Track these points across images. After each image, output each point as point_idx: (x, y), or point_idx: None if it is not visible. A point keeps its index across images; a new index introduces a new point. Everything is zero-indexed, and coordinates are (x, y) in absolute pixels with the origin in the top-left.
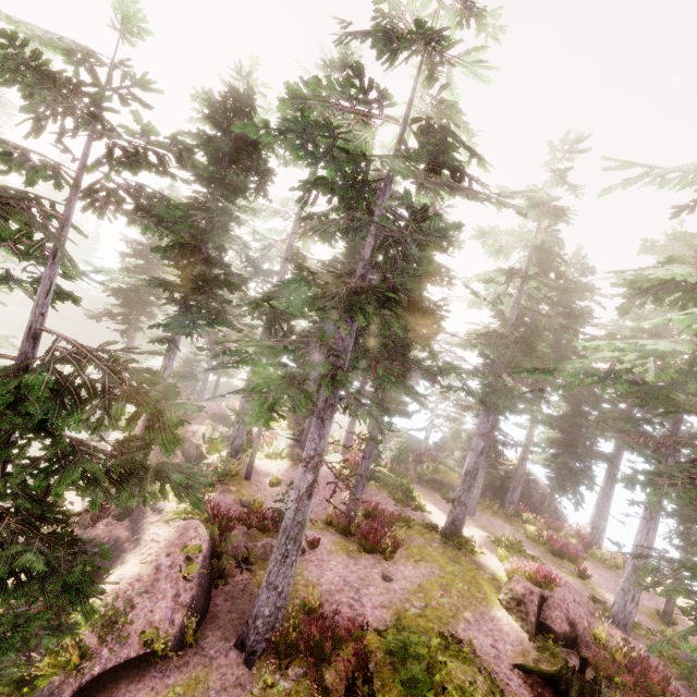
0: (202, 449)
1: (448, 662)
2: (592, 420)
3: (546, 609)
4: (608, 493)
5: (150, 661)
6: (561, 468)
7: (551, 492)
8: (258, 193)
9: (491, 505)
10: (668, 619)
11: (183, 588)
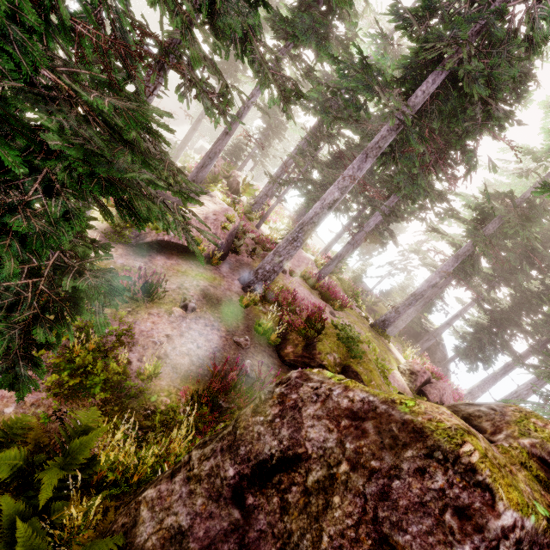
0: (240, 187)
1: (373, 343)
2: (522, 324)
3: (428, 386)
4: (497, 377)
5: (191, 258)
6: (473, 343)
7: (453, 356)
8: None
9: (403, 342)
10: None
11: (219, 234)
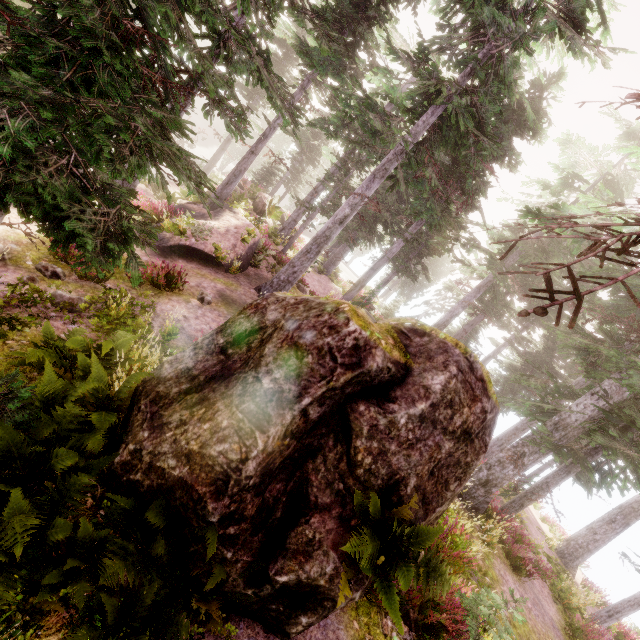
0: (266, 209)
1: None
2: (555, 367)
3: None
4: None
5: (210, 265)
6: (505, 385)
7: None
8: (410, 2)
9: None
10: None
11: (239, 246)
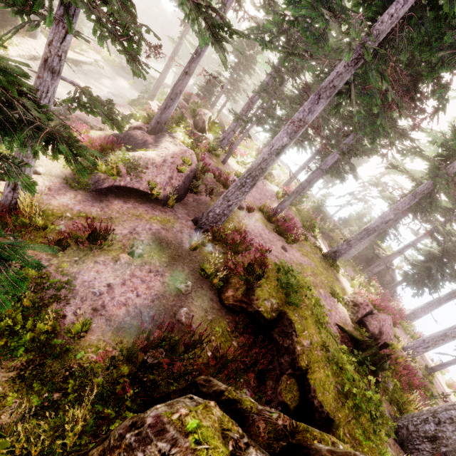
0: (206, 125)
1: (312, 289)
2: None
3: (369, 317)
4: (441, 302)
5: (148, 200)
6: (422, 271)
7: (401, 281)
8: None
9: (355, 266)
10: (430, 371)
11: (175, 177)
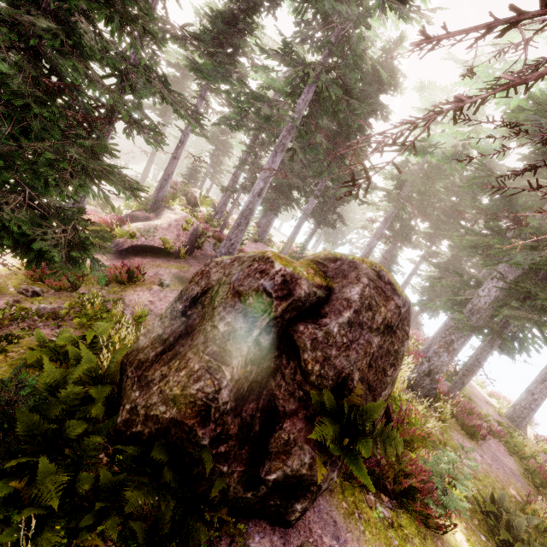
0: (198, 200)
1: None
2: (465, 268)
3: None
4: None
5: (162, 256)
6: (430, 294)
7: (418, 310)
8: (269, 11)
9: None
10: None
11: (182, 235)
